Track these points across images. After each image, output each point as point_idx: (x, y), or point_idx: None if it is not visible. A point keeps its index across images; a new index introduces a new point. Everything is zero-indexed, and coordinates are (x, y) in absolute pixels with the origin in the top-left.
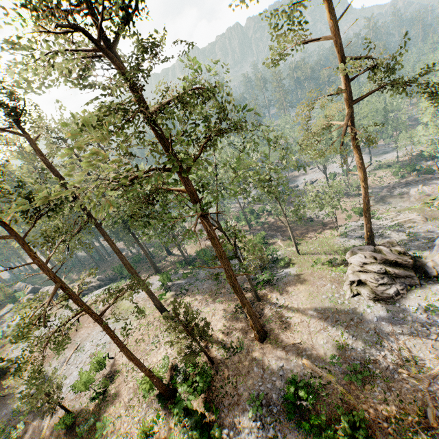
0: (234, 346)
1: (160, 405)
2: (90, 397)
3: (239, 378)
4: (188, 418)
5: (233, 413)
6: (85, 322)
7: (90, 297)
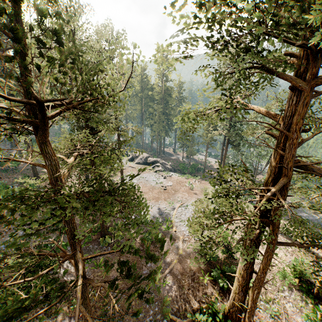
0: None
1: (307, 298)
2: (223, 249)
3: None
4: None
5: None
6: (179, 189)
7: (171, 174)
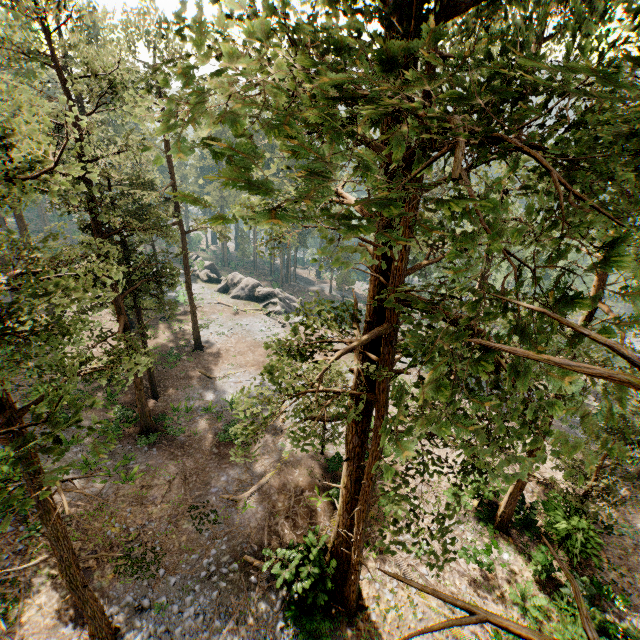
0: (603, 522)
1: (484, 529)
2: None
3: (632, 574)
4: (580, 583)
5: (636, 620)
6: None
7: (299, 319)
